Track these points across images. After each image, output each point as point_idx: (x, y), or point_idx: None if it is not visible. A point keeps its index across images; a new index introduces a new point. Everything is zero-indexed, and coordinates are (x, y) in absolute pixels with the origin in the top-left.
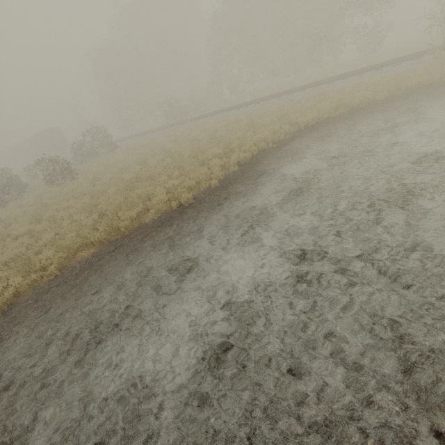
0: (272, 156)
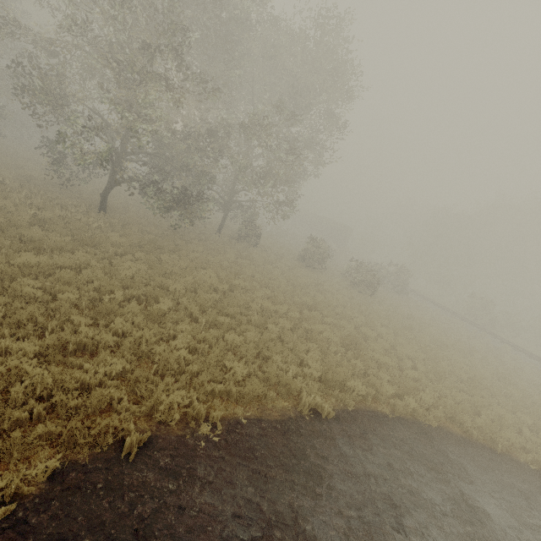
0: None
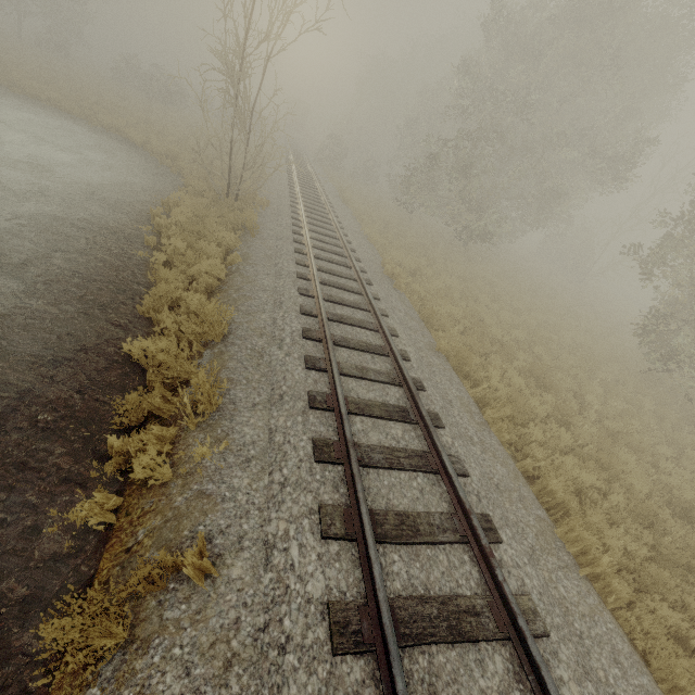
0: (58, 115)
